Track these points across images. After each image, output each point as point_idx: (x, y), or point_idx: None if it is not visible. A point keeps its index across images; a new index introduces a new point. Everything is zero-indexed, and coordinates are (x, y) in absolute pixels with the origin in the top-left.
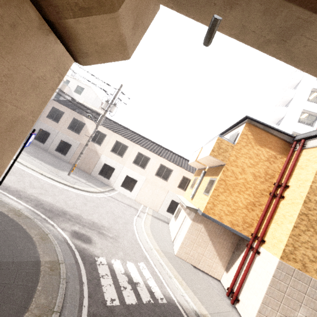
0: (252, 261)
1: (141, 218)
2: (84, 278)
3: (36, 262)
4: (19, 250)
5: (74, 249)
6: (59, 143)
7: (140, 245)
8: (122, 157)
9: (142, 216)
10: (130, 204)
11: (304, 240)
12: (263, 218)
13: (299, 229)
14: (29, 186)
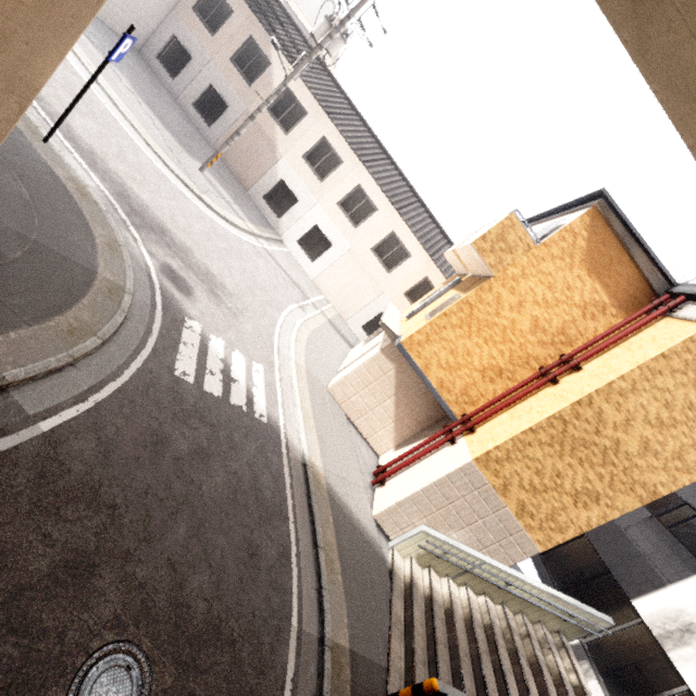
0: (436, 448)
1: (305, 313)
2: (156, 330)
3: (91, 272)
4: (69, 243)
5: (156, 289)
6: (204, 90)
7: (274, 346)
8: (320, 182)
9: (309, 312)
10: (297, 282)
11: (533, 456)
12: (499, 401)
13: (536, 436)
14: (116, 156)
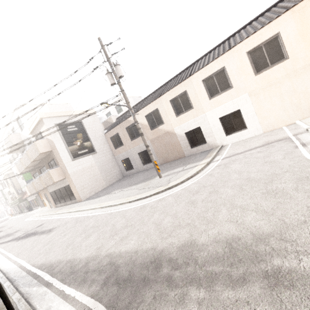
0: None
1: None
2: None
3: None
4: None
5: None
6: (139, 157)
7: None
8: (192, 108)
9: None
10: (263, 143)
11: None
12: None
13: None
14: (108, 237)
